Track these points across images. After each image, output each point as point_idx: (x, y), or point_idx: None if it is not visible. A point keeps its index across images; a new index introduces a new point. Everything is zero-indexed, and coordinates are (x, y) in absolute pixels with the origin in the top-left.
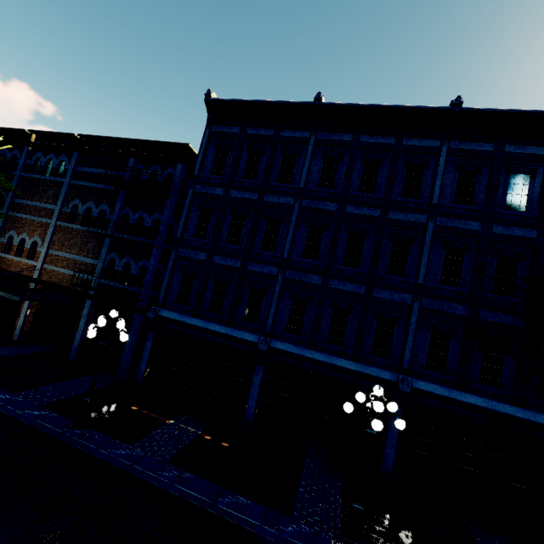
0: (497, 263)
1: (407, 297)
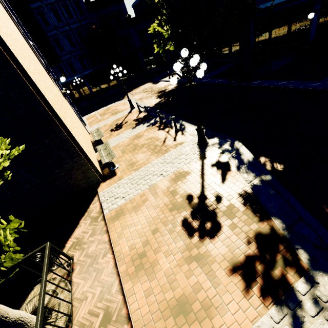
0: (78, 36)
1: (69, 56)
